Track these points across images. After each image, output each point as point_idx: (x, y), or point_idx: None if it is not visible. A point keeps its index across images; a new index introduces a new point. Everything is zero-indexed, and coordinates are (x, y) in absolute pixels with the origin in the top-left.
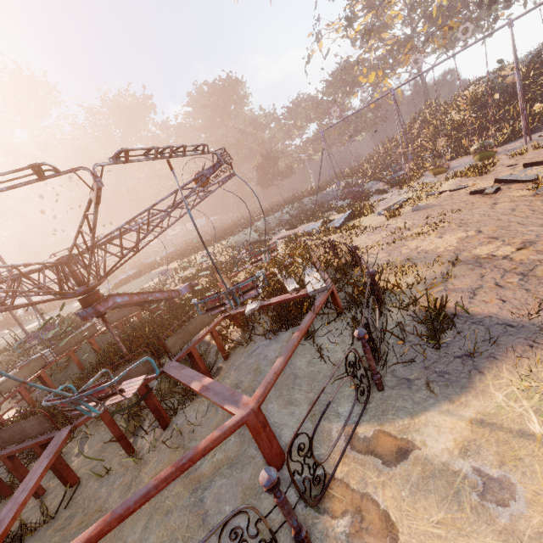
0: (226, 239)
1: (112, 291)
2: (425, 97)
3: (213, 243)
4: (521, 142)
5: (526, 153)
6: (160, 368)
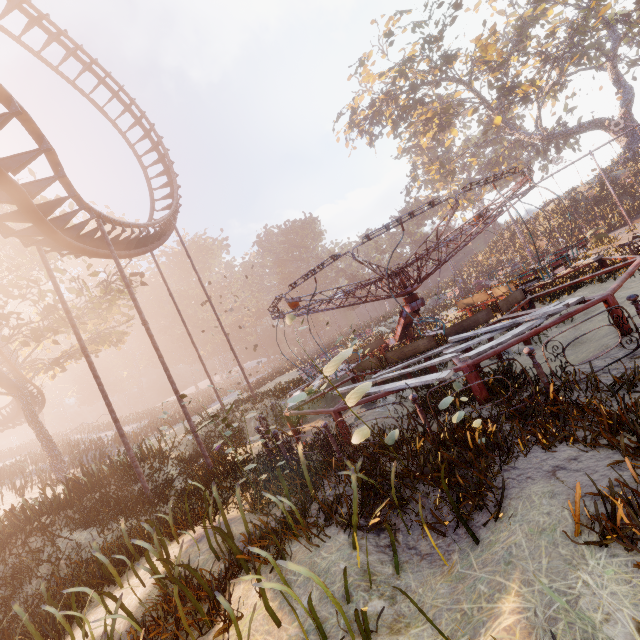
0: (360, 336)
1: (257, 389)
2: (492, 224)
3: (347, 341)
4: (622, 230)
5: (638, 229)
6: (525, 299)
